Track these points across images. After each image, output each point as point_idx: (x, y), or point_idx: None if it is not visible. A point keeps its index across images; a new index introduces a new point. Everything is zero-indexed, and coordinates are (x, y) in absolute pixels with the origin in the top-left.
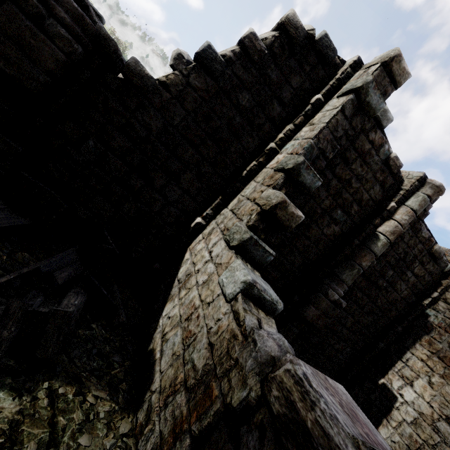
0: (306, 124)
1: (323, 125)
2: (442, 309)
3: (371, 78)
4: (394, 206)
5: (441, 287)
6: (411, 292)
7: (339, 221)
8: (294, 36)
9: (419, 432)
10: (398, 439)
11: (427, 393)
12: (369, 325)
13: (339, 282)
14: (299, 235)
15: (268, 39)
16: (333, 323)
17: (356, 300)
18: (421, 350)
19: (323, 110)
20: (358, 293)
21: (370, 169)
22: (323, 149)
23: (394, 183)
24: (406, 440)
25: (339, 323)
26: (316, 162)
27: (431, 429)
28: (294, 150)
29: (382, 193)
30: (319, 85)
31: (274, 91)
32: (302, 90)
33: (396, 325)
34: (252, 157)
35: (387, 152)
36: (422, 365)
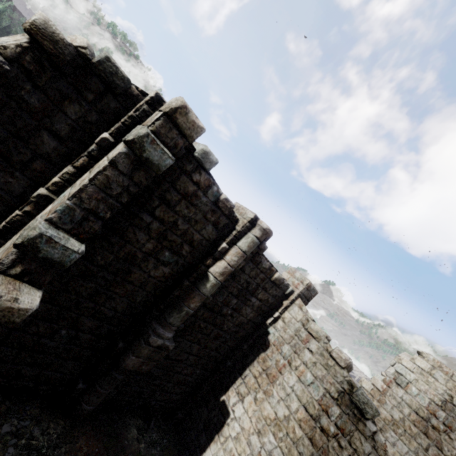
0: (92, 166)
1: (84, 182)
2: (279, 328)
3: (145, 131)
4: (225, 247)
5: (282, 307)
6: (257, 314)
7: (168, 263)
8: (54, 52)
9: (237, 446)
10: (222, 454)
11: (251, 409)
12: (218, 347)
13: (167, 325)
14: (118, 281)
15: (9, 48)
16: (177, 353)
17: (201, 330)
18: (257, 367)
19: (109, 153)
20: (201, 324)
21: (199, 211)
22: (91, 209)
23: (228, 222)
24: (227, 455)
25: (185, 352)
26: (84, 224)
27: (246, 443)
28: (53, 207)
29: (216, 232)
30: (113, 118)
31: (39, 121)
32: (87, 122)
33: (244, 343)
34: (22, 201)
35: (217, 193)
36: (254, 382)
